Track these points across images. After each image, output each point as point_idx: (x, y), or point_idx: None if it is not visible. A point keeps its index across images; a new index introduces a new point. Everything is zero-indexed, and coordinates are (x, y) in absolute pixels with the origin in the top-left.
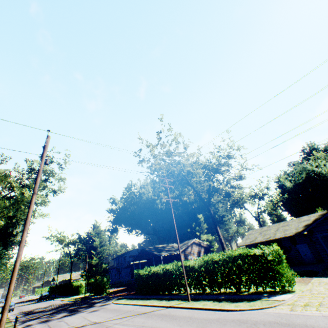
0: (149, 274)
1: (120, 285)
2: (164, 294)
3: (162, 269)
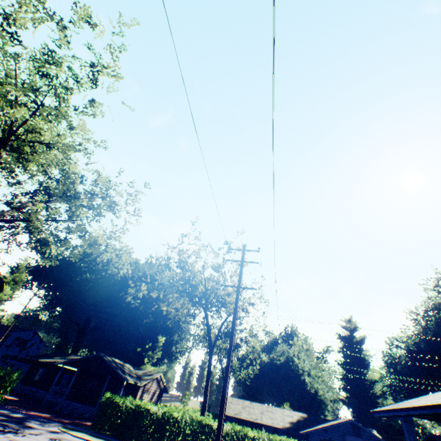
0: (135, 409)
1: None
2: None
3: (164, 412)
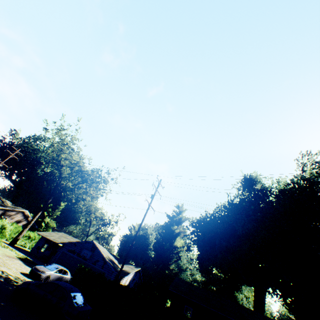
0: None
1: None
2: None
3: None
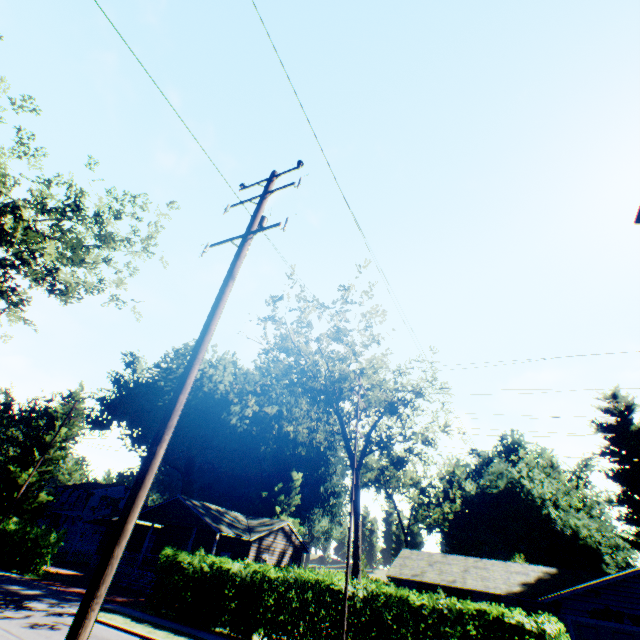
0: (208, 572)
1: (55, 559)
2: (230, 637)
3: (253, 573)
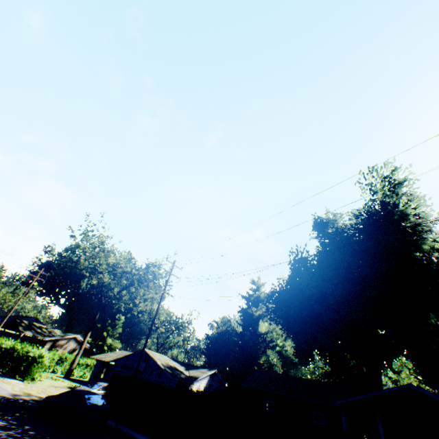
0: None
1: None
2: None
3: None
